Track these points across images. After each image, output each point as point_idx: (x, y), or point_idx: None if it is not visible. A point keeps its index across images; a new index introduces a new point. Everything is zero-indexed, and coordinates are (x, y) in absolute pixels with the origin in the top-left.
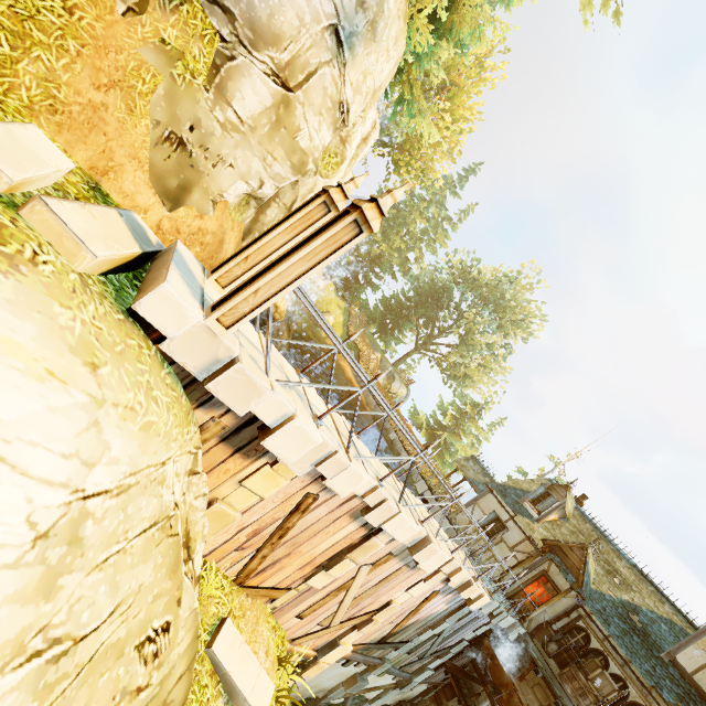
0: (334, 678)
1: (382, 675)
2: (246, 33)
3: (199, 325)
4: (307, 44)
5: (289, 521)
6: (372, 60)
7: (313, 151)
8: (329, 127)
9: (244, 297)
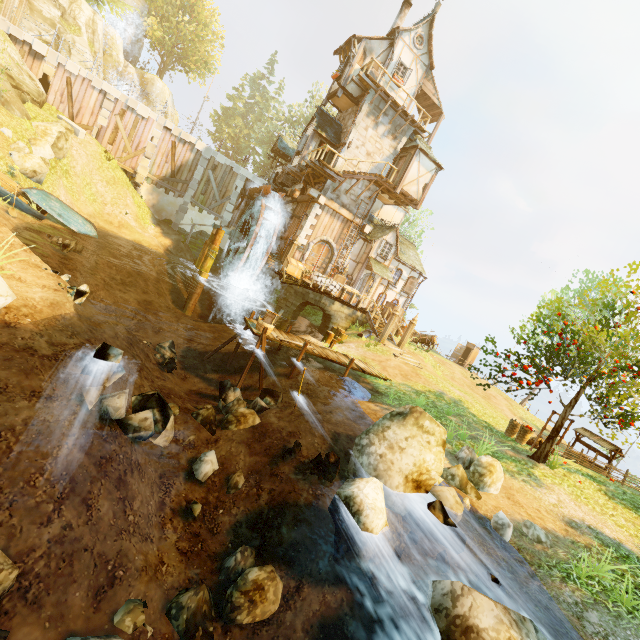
0: (170, 206)
1: (201, 213)
2: None
3: (0, 19)
4: None
5: (69, 89)
6: None
7: (55, 19)
8: (54, 8)
9: (4, 9)
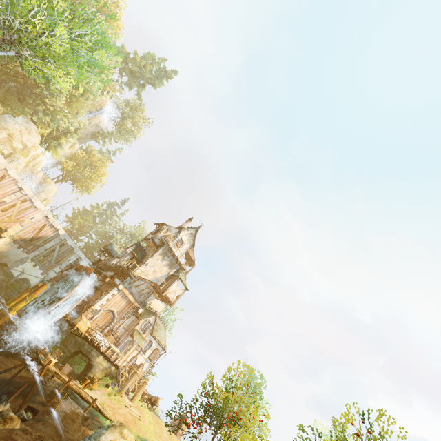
0: (14, 256)
1: (35, 266)
2: (2, 128)
3: None
4: (14, 132)
5: (0, 179)
6: (31, 137)
7: (18, 148)
8: (21, 145)
9: None
